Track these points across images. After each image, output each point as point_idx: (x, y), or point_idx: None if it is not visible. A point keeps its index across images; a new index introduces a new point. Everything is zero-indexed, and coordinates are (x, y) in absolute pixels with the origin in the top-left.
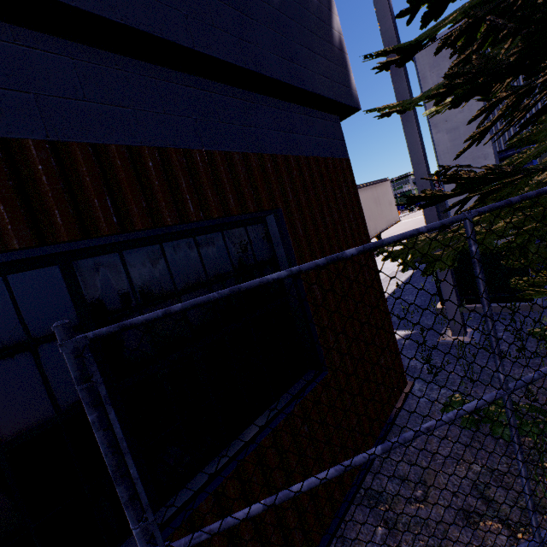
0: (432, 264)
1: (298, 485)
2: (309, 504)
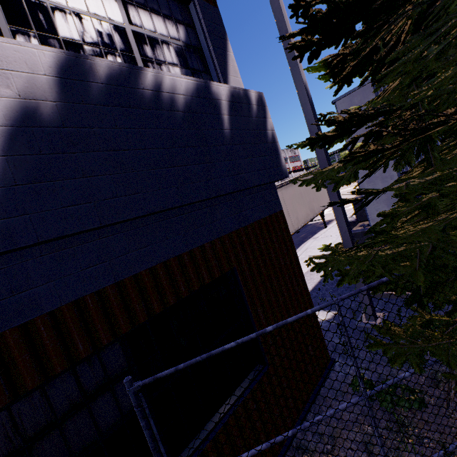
0: (344, 278)
1: (246, 453)
2: (258, 455)
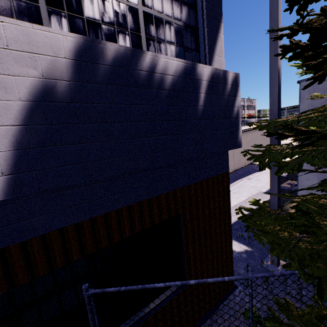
0: None
1: None
2: None
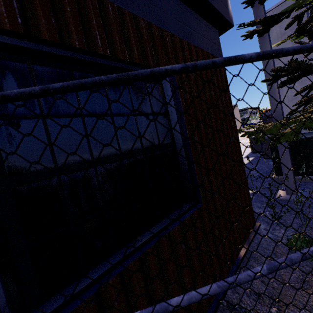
0: (279, 138)
1: (178, 298)
2: (182, 310)
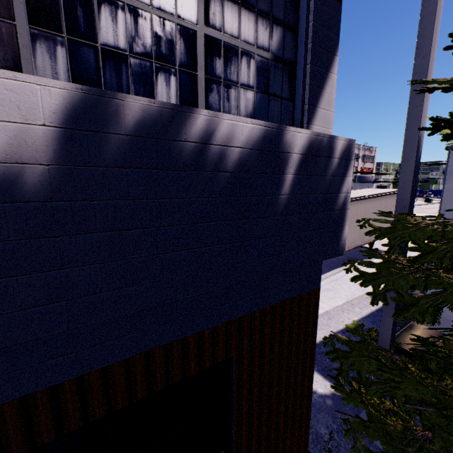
0: None
1: None
2: None
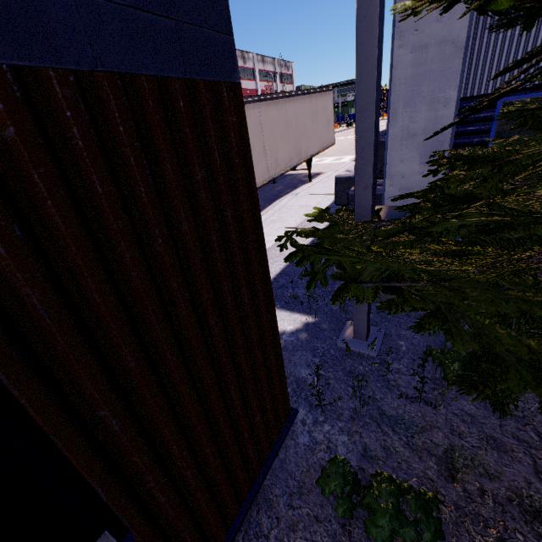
0: (349, 286)
1: None
2: None
